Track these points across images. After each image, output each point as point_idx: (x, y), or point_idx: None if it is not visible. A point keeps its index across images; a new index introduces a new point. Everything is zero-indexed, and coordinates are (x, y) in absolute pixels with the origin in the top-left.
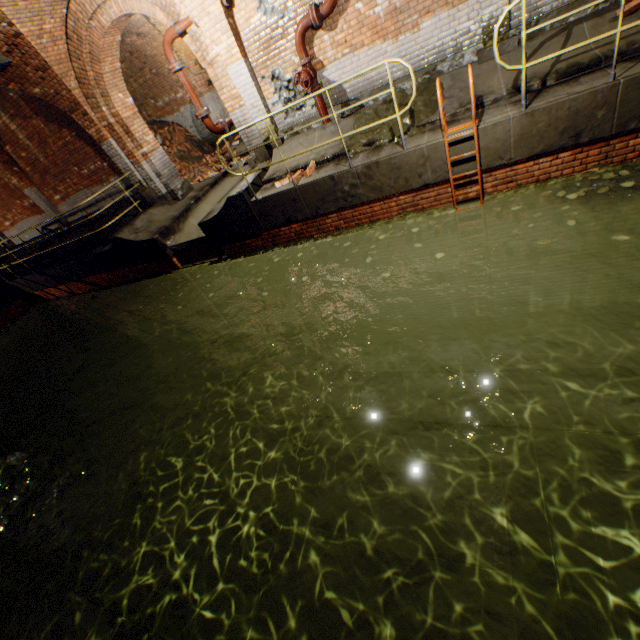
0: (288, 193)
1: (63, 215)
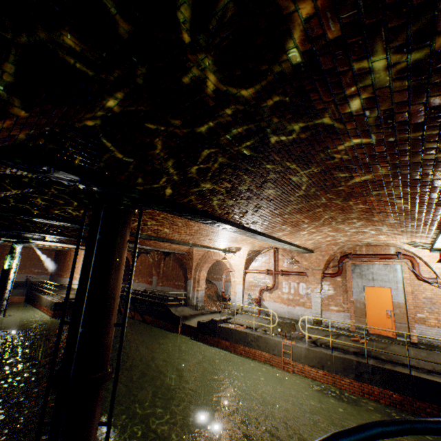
0: (231, 329)
1: (156, 289)
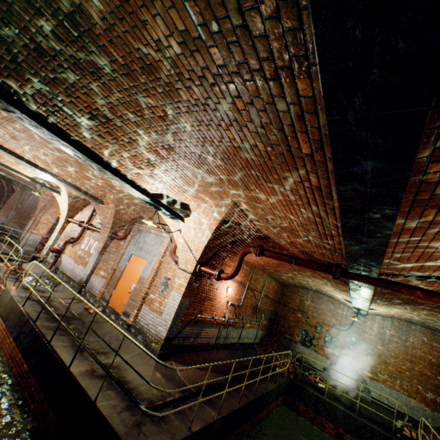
0: None
1: (8, 225)
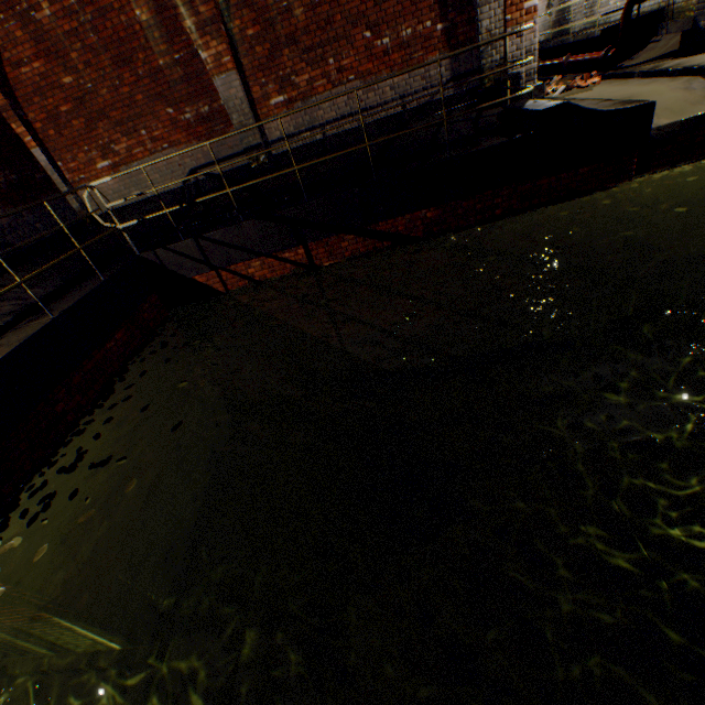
0: None
1: (262, 140)
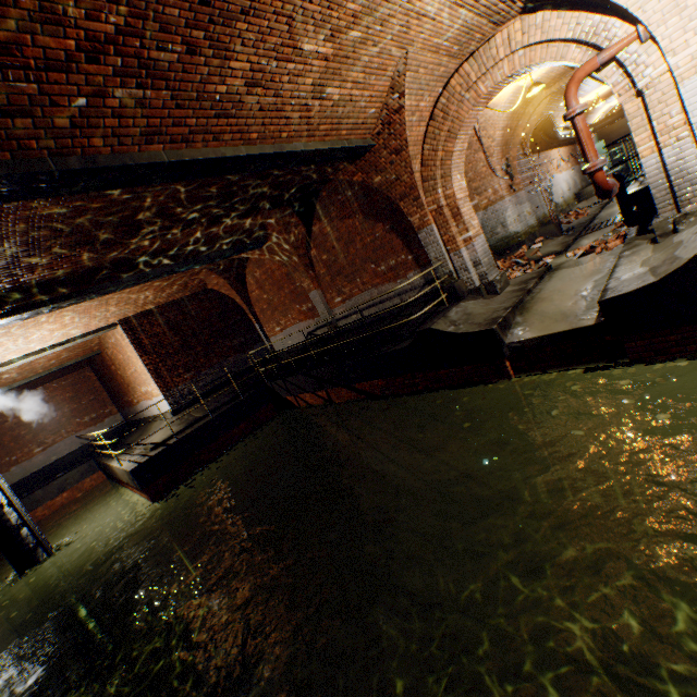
0: None
1: (335, 319)
